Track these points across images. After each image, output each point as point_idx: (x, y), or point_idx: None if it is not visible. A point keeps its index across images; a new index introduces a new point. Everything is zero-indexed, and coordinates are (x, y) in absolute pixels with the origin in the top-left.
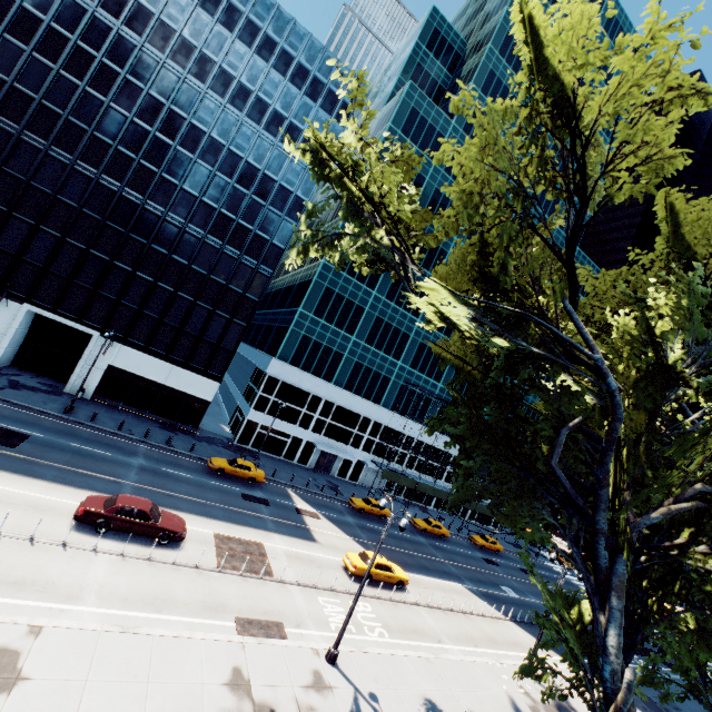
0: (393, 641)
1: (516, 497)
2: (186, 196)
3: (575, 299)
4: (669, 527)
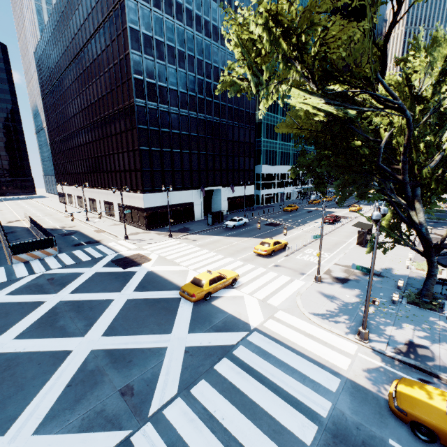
0: None
1: None
2: (222, 107)
3: None
4: None
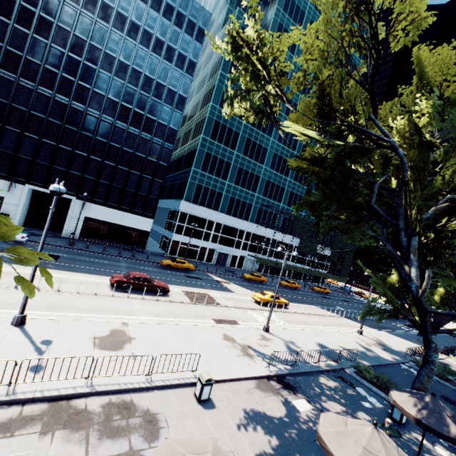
0: (291, 325)
1: (355, 224)
2: (111, 102)
3: (376, 112)
4: (433, 224)
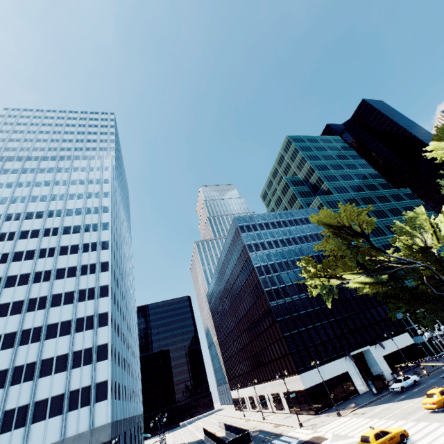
0: None
1: None
2: None
3: None
4: None
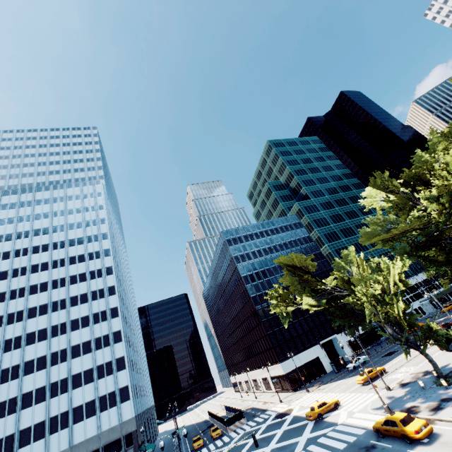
0: None
1: None
2: None
3: None
4: None
